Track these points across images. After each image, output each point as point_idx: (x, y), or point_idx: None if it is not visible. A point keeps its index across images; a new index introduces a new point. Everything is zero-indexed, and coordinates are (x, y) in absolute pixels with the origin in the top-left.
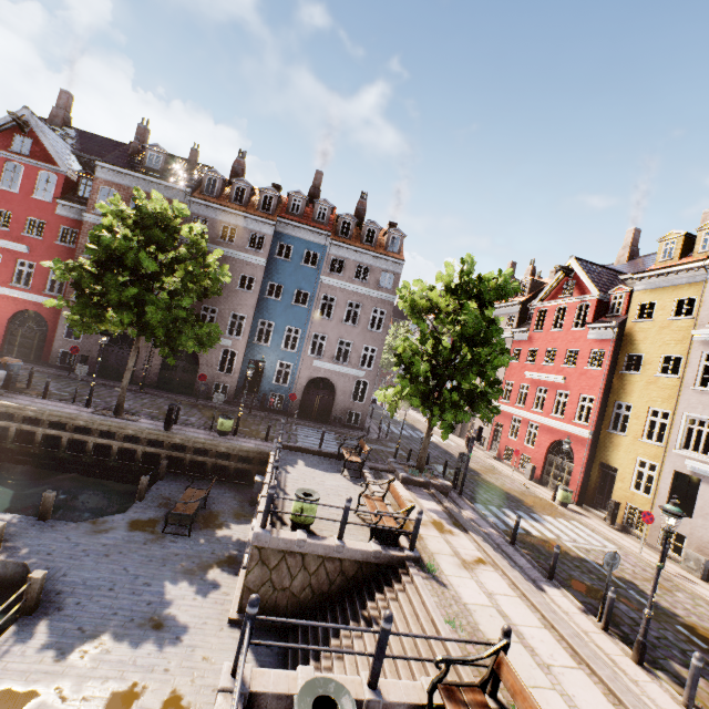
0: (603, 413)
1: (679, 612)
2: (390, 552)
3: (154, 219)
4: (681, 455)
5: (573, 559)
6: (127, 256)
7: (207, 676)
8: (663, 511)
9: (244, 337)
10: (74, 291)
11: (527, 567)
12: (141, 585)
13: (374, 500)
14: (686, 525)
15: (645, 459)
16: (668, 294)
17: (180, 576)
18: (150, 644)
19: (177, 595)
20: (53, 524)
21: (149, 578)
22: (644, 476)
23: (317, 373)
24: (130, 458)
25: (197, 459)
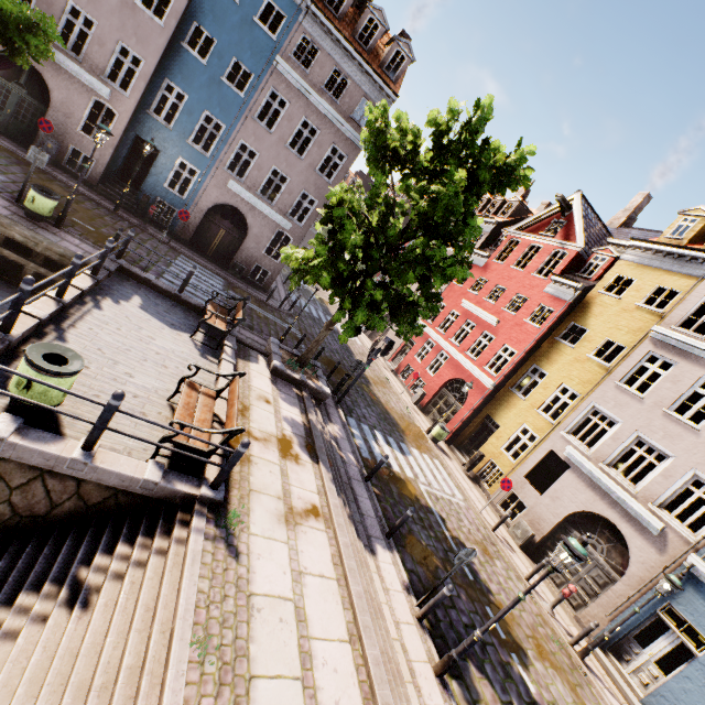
0: (515, 371)
1: (493, 587)
2: (175, 485)
3: None
4: (566, 439)
5: (420, 509)
6: None
7: None
8: (565, 545)
9: (133, 95)
10: None
11: (370, 516)
12: None
13: (201, 393)
14: (532, 499)
15: (530, 428)
16: (654, 276)
17: None
18: None
19: None
20: None
21: None
22: (519, 443)
23: (230, 200)
24: None
25: None
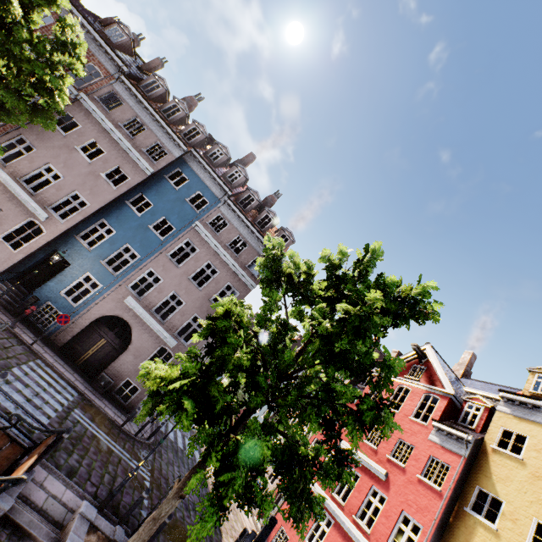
0: None
1: None
2: None
3: None
4: None
5: None
6: None
7: None
8: None
9: (68, 222)
10: None
11: None
12: None
13: None
14: None
15: None
16: None
17: None
18: None
19: None
20: None
21: None
22: None
23: (122, 312)
24: None
25: None
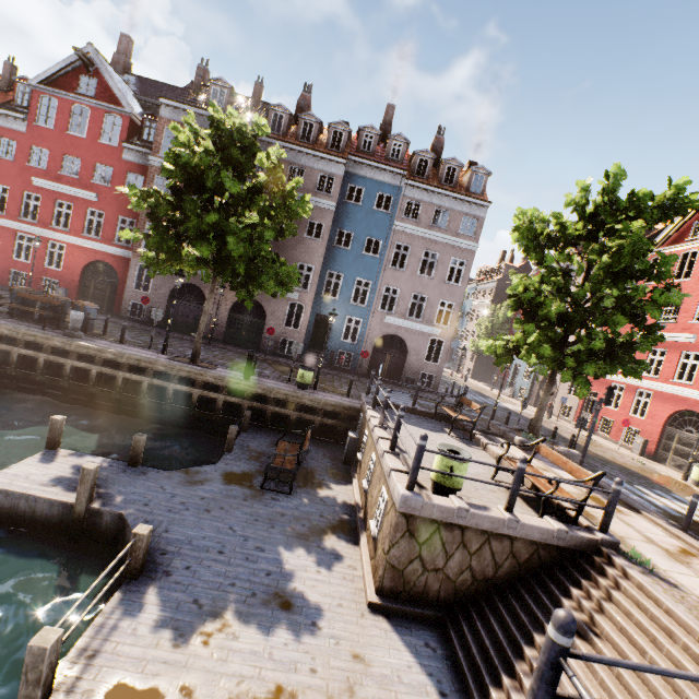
0: None
1: None
2: (577, 532)
3: (232, 139)
4: None
5: None
6: (207, 176)
7: (366, 684)
8: None
9: (311, 289)
10: (142, 241)
11: None
12: (253, 549)
13: None
14: None
15: None
16: None
17: (293, 541)
18: (282, 630)
19: (297, 565)
20: (145, 471)
21: (259, 542)
22: None
23: (388, 330)
24: (209, 407)
25: (280, 411)
